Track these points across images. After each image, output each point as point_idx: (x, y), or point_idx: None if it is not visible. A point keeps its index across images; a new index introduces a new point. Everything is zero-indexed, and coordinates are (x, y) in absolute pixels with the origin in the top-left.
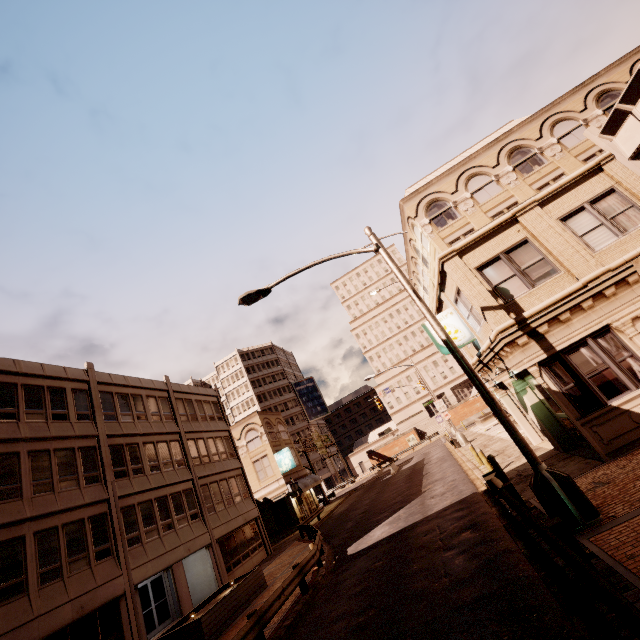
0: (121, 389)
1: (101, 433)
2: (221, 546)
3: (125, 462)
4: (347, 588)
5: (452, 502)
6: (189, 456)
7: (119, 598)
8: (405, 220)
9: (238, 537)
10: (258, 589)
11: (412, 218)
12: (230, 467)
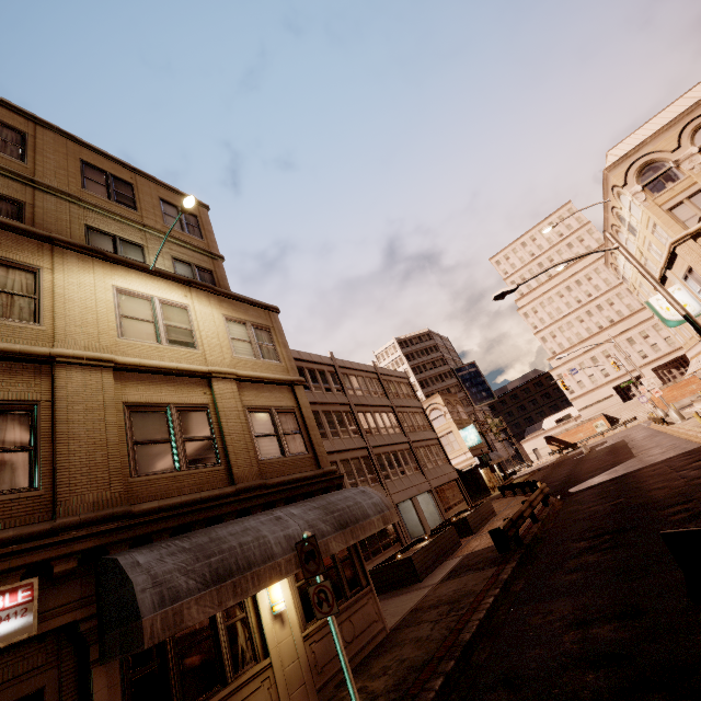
0: (350, 371)
1: (351, 402)
2: (437, 494)
3: (367, 424)
4: (587, 499)
5: (676, 454)
6: (402, 424)
7: None
8: (608, 188)
9: (446, 490)
10: (491, 513)
11: (619, 187)
12: (430, 437)
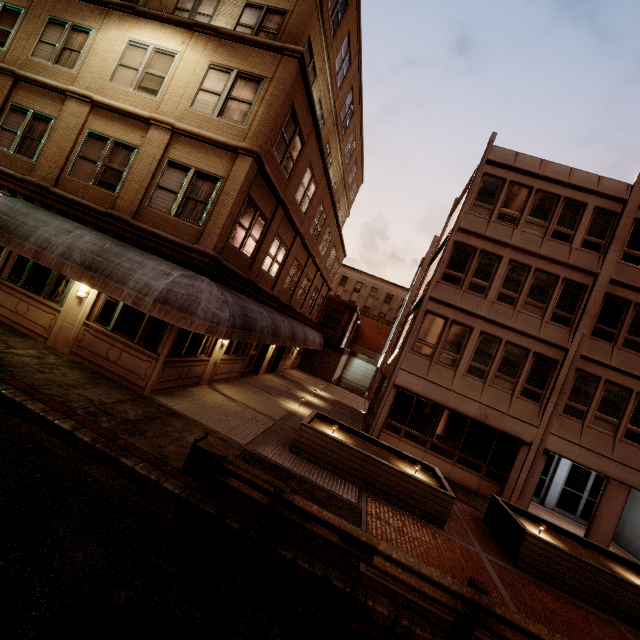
0: None
1: (603, 273)
2: None
3: (619, 324)
4: None
5: None
6: None
7: (523, 442)
8: None
9: None
10: None
11: None
12: None
